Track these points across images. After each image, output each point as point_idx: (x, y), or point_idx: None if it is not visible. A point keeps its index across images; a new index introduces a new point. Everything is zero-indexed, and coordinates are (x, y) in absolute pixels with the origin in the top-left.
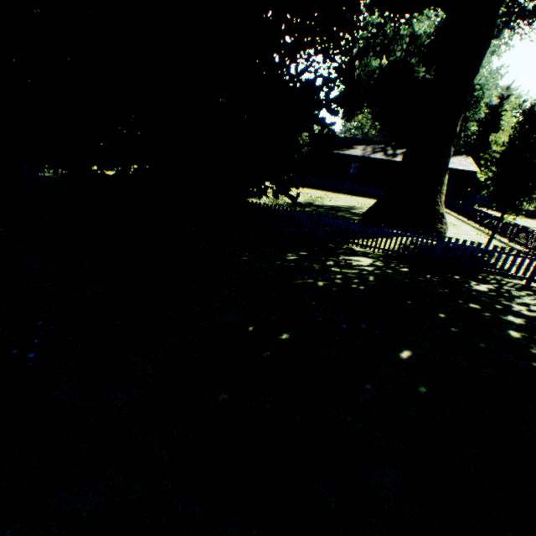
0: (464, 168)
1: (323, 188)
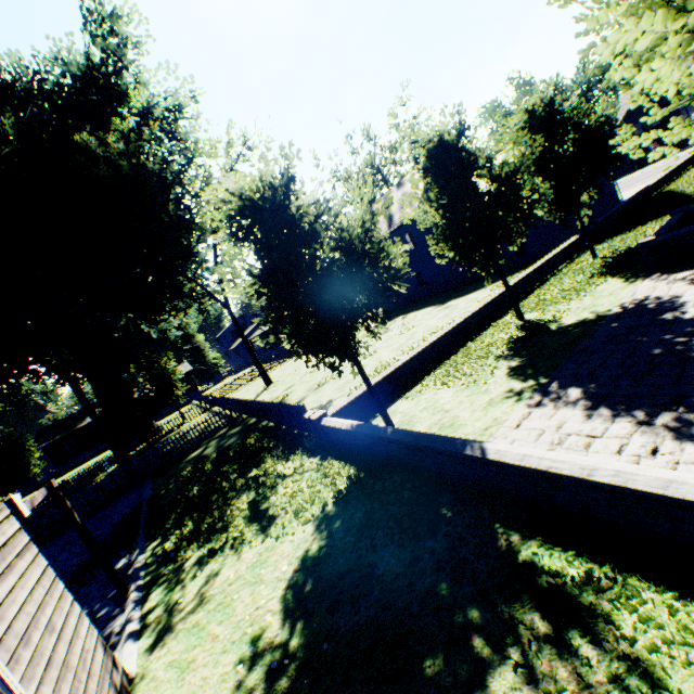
0: (184, 372)
1: (95, 456)
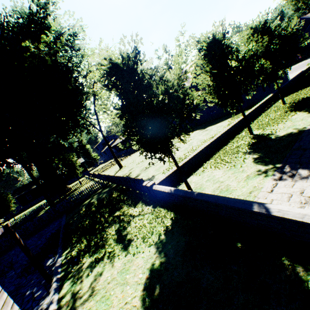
0: (81, 162)
1: (40, 201)
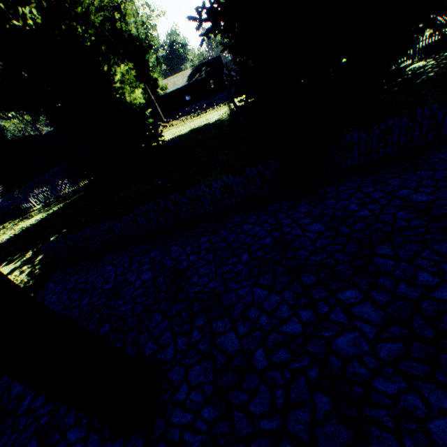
0: None
1: None
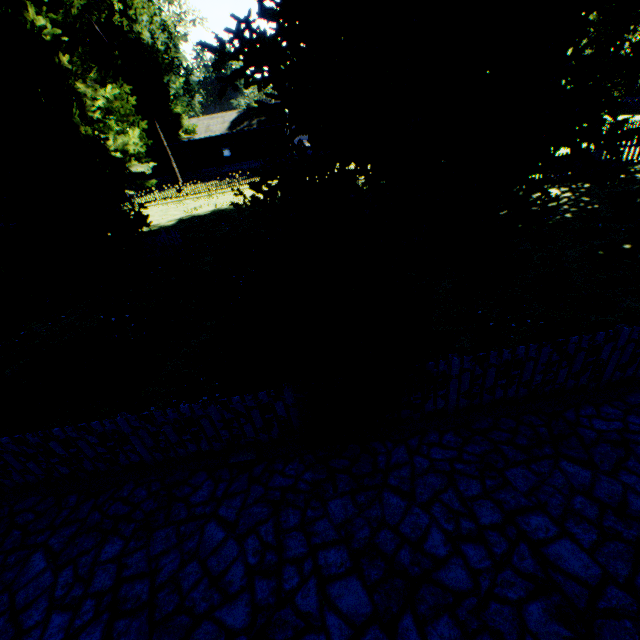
0: None
1: None
